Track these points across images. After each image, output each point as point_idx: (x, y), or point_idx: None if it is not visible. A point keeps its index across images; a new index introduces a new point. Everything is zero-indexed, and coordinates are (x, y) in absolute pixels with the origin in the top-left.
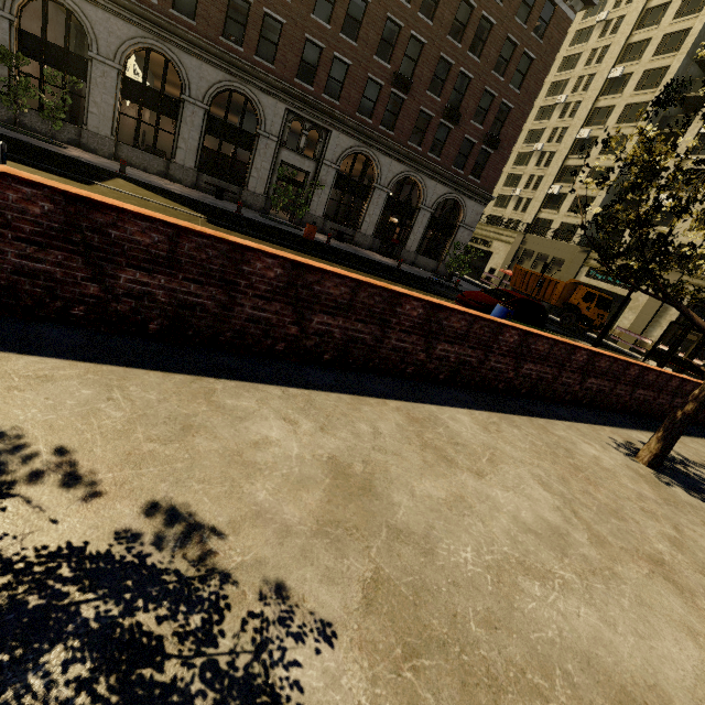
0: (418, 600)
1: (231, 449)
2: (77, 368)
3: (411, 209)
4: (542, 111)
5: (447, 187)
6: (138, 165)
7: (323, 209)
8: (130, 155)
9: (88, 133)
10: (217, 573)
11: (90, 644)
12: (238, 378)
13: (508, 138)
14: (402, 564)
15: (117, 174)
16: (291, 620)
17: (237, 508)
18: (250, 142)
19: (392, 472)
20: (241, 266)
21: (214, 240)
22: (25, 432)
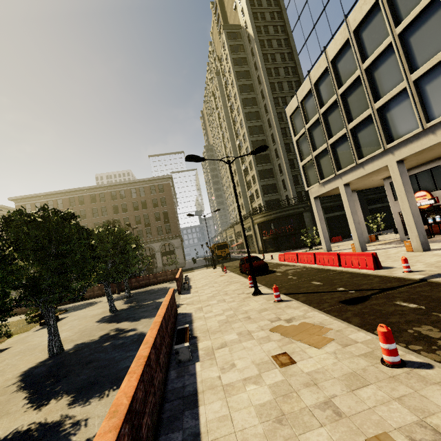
0: None
1: None
2: None
3: (153, 255)
4: None
5: (161, 242)
6: None
7: None
8: None
9: None
10: None
11: None
12: None
13: (172, 217)
14: None
15: None
16: None
17: None
18: None
19: None
20: None
21: None
22: None
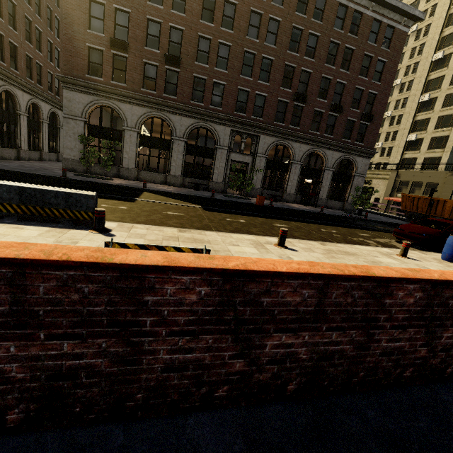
0: None
1: None
2: None
3: (318, 171)
4: None
5: (341, 152)
6: (149, 180)
7: (260, 183)
8: (145, 176)
9: (123, 169)
10: None
11: None
12: None
13: (378, 112)
14: None
15: (142, 189)
16: None
17: None
18: (211, 153)
19: None
20: (383, 299)
21: (360, 280)
22: None
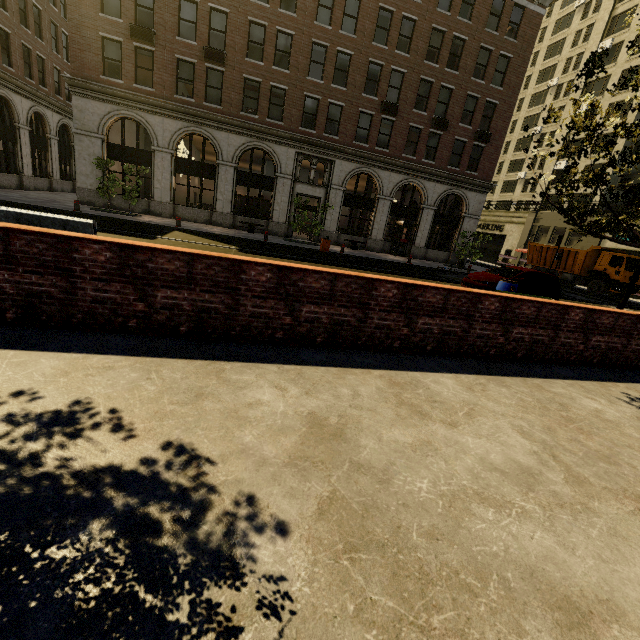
0: (366, 514)
1: (230, 408)
2: (130, 360)
3: (415, 211)
4: (535, 98)
5: (446, 185)
6: (190, 219)
7: (336, 225)
8: (184, 213)
9: (155, 203)
10: (206, 486)
11: (117, 521)
12: (244, 360)
13: (498, 130)
14: (358, 488)
15: (174, 228)
16: (255, 519)
17: (227, 446)
18: (271, 184)
19: (364, 423)
20: (240, 275)
21: (218, 260)
22: (93, 400)
